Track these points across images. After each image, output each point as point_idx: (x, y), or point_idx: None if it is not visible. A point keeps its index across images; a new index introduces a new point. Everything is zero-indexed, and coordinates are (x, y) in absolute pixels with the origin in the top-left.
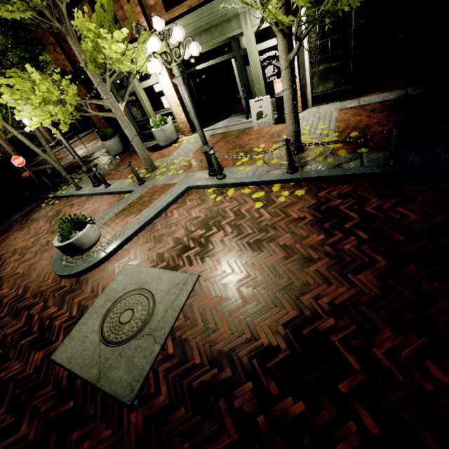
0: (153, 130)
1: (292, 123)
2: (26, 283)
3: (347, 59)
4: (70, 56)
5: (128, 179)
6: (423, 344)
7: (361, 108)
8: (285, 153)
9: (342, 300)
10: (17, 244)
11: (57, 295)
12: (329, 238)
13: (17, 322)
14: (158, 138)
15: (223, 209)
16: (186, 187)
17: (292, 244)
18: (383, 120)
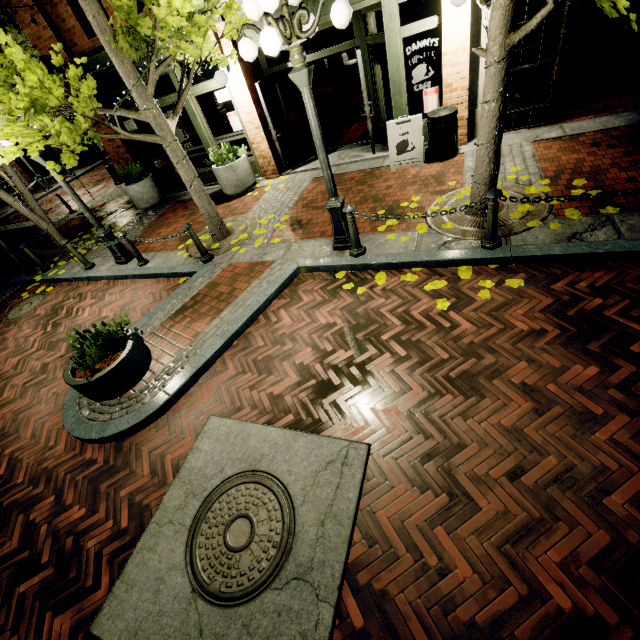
0: (215, 167)
1: (489, 161)
2: (12, 452)
3: (550, 58)
4: (62, 33)
5: (179, 252)
6: None
7: (571, 140)
8: (463, 212)
9: None
10: None
11: (80, 479)
12: (609, 372)
13: (3, 539)
14: (224, 182)
15: (376, 310)
16: (295, 269)
17: (538, 383)
18: (621, 160)
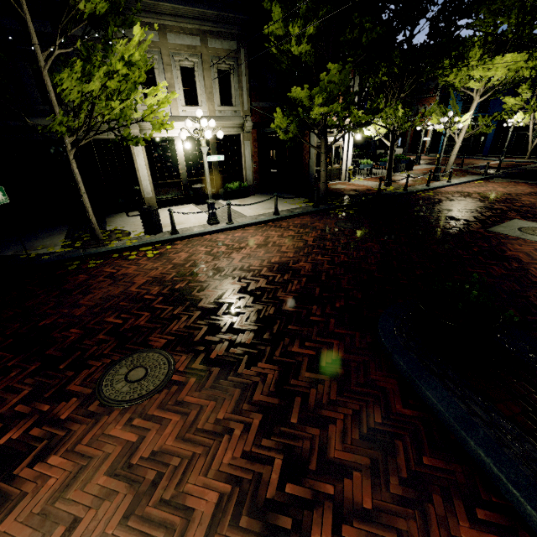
0: None
1: None
2: None
3: None
4: None
5: None
6: (494, 274)
7: None
8: None
9: (530, 272)
10: None
11: None
12: None
13: None
14: None
15: None
16: None
17: None
18: None
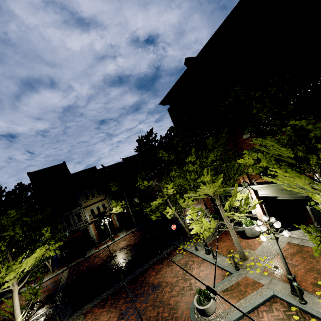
0: (244, 226)
1: None
2: (176, 316)
3: None
4: None
5: (227, 259)
6: None
7: None
8: None
9: None
10: (168, 278)
11: None
12: None
13: None
14: (247, 232)
15: None
16: (272, 294)
17: None
18: None
